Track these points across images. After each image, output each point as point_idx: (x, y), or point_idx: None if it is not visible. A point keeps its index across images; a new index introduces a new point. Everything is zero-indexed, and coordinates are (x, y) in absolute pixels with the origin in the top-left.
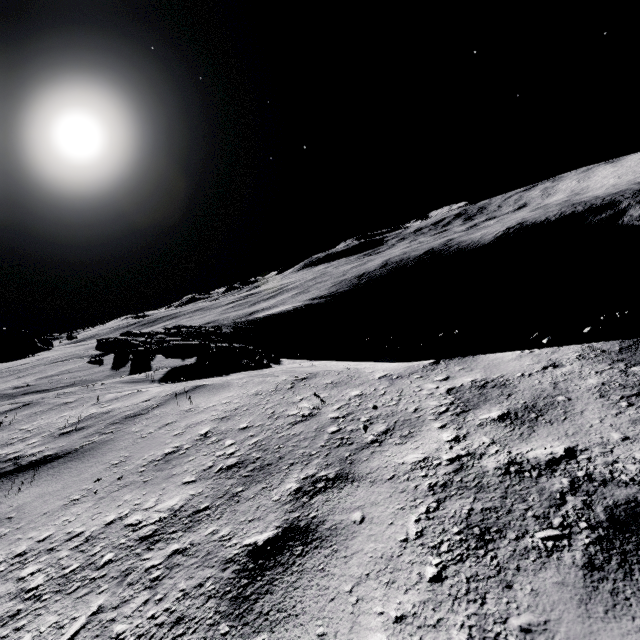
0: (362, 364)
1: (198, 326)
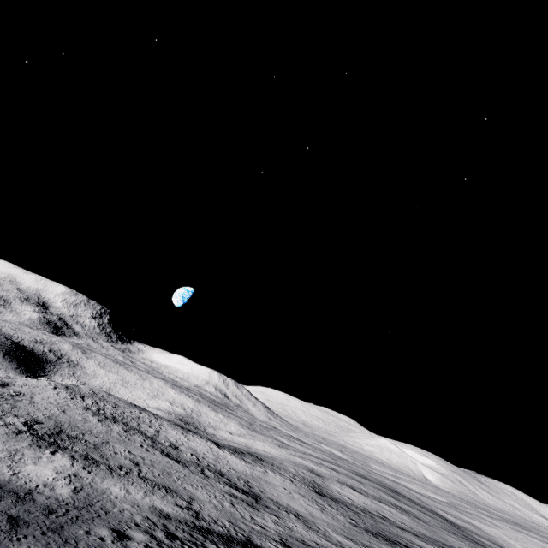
0: None
1: None
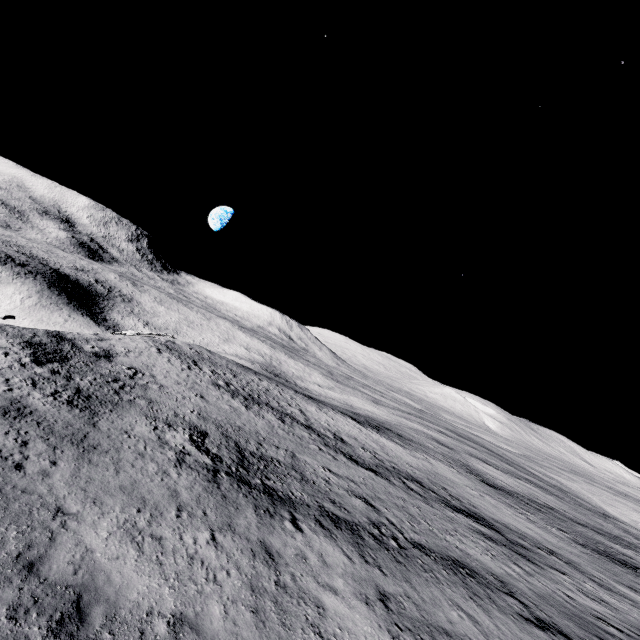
0: None
1: None
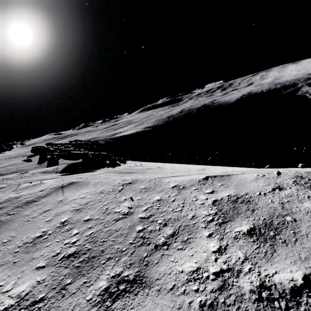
0: (167, 165)
1: (87, 140)
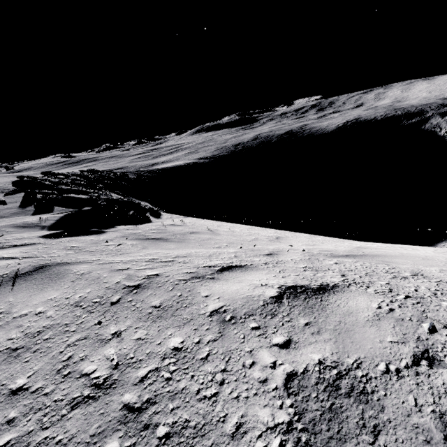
0: (224, 225)
1: (109, 171)
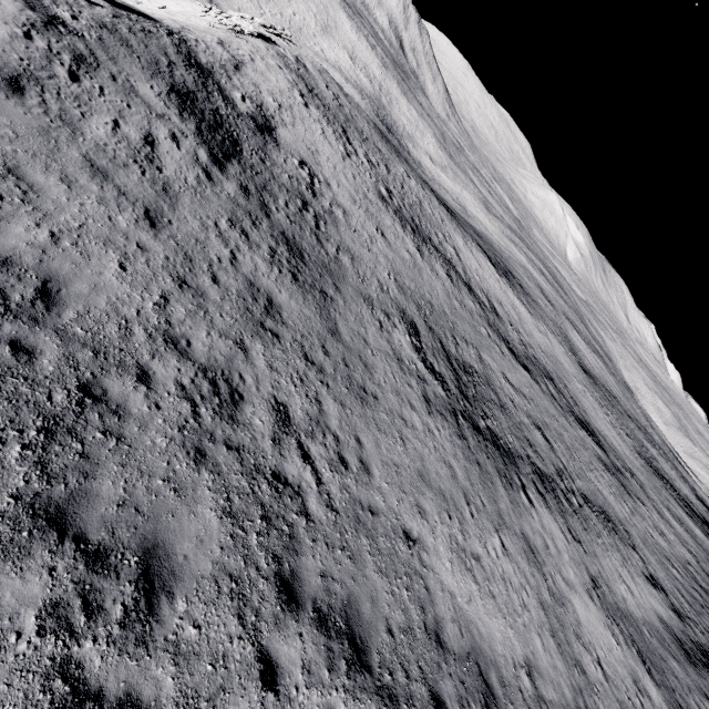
0: None
1: None
